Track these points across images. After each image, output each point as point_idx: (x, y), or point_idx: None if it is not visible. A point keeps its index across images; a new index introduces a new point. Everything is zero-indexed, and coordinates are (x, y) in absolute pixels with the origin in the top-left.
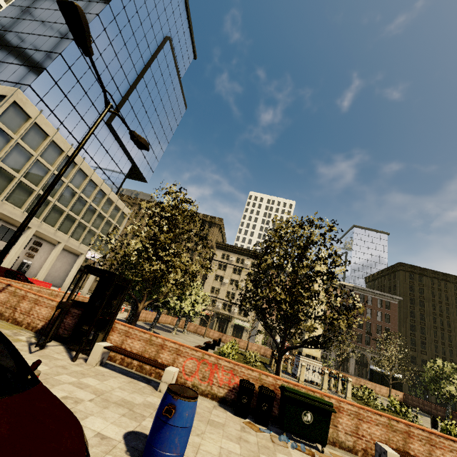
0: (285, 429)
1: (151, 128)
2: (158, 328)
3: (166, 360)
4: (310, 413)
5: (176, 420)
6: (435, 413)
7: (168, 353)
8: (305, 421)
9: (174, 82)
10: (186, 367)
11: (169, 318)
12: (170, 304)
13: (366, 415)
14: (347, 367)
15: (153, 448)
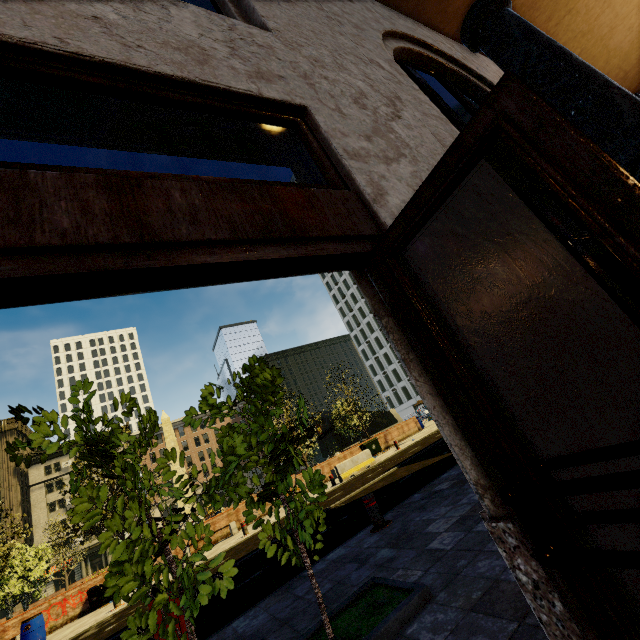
0: None
1: None
2: None
3: (14, 636)
4: None
5: (33, 628)
6: None
7: (13, 630)
8: None
9: None
10: None
11: None
12: None
13: None
14: None
15: None
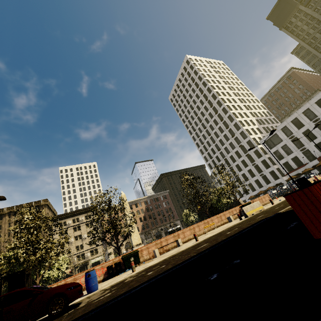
0: (127, 268)
1: None
2: None
3: None
4: (132, 257)
5: (92, 276)
6: None
7: None
8: (132, 261)
9: None
10: (82, 282)
11: None
12: (45, 277)
13: (149, 246)
14: None
15: (89, 286)
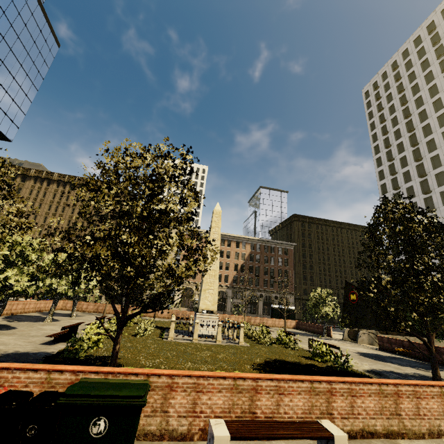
0: None
1: (1, 64)
2: (29, 319)
3: None
4: (104, 418)
5: None
6: (317, 331)
7: None
8: (94, 435)
9: (30, 3)
10: None
11: (60, 302)
12: (15, 288)
13: (207, 383)
14: (257, 309)
15: None
